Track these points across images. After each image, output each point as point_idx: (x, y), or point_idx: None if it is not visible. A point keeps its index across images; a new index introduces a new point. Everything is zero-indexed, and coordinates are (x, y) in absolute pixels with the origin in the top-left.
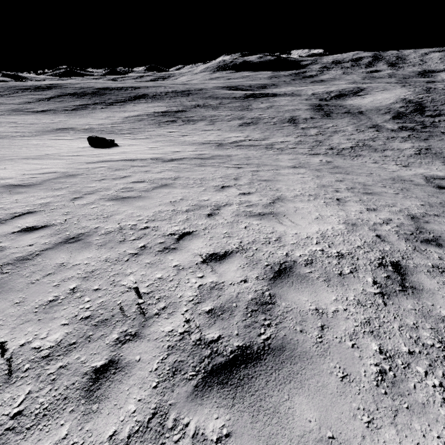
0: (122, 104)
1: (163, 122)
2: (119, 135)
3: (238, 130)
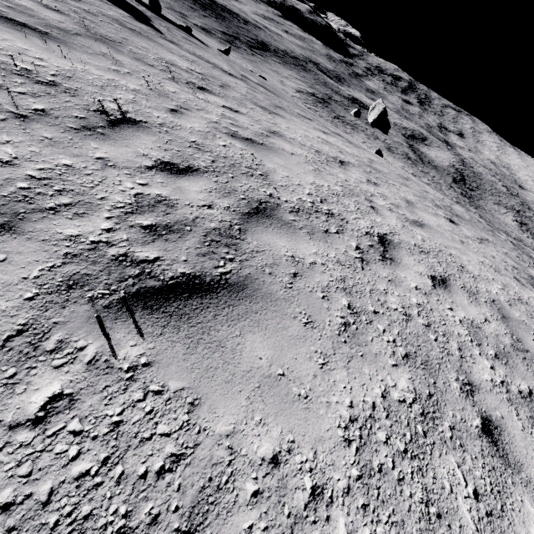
0: (261, 55)
1: (335, 117)
2: (350, 136)
3: (394, 157)
